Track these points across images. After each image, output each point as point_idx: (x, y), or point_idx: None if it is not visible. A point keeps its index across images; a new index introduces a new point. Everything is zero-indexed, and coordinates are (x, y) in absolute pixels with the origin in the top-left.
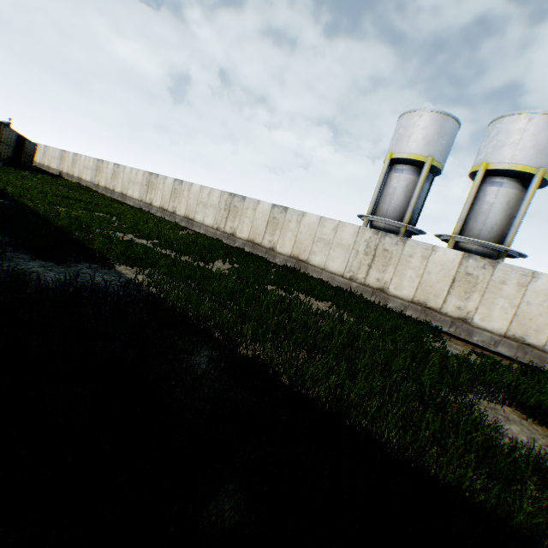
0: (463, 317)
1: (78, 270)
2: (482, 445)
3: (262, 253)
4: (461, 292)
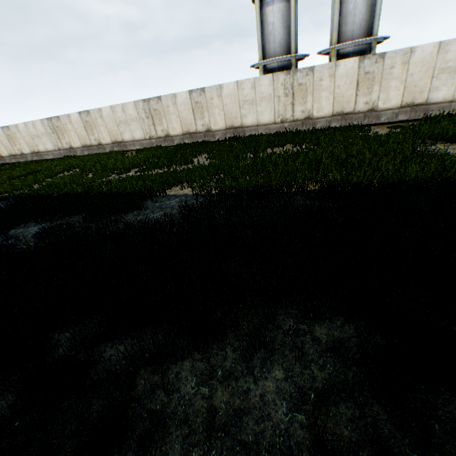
0: (371, 108)
1: (153, 206)
2: None
3: (201, 138)
4: (365, 90)
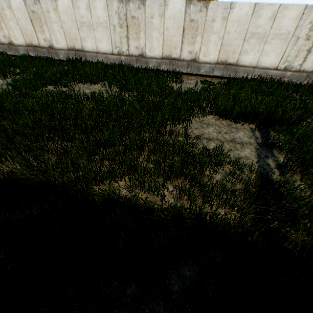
0: (194, 58)
1: None
2: (181, 162)
3: (46, 54)
4: (190, 39)
